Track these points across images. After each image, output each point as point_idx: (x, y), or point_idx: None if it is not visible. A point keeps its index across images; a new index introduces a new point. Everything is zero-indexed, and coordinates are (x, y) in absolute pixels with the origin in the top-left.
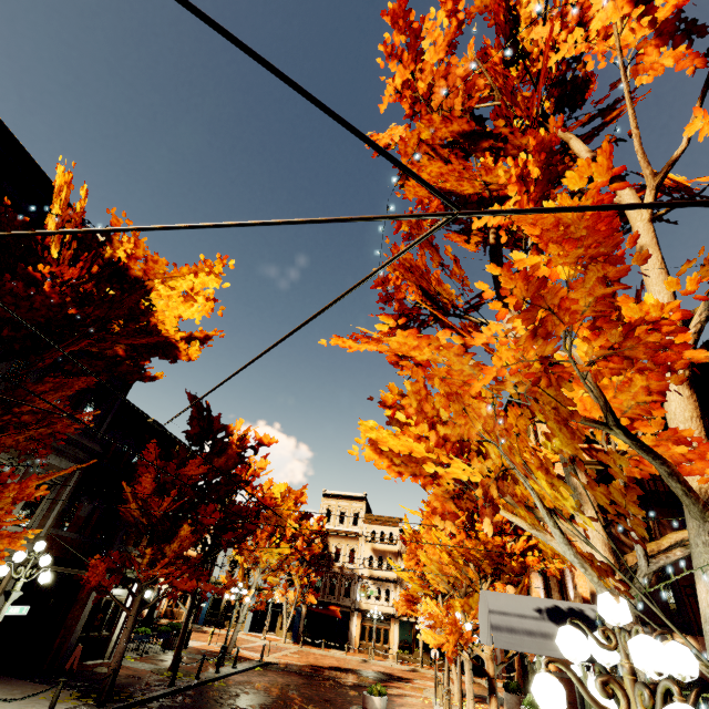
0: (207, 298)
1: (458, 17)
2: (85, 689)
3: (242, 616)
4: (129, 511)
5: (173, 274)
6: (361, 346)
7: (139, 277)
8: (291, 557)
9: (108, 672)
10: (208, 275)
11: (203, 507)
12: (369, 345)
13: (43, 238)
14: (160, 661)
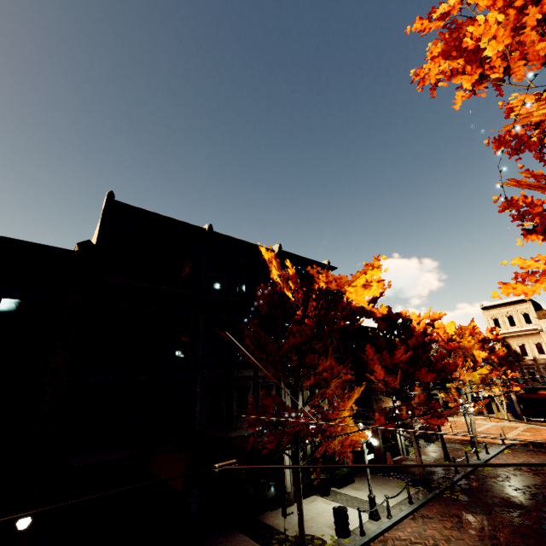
0: (377, 281)
1: (514, 6)
2: (410, 479)
3: (471, 419)
4: (376, 386)
5: (352, 279)
6: (534, 288)
7: (335, 289)
8: (491, 375)
9: (419, 472)
10: (372, 270)
11: (418, 372)
12: (541, 283)
13: (275, 285)
14: (432, 453)
